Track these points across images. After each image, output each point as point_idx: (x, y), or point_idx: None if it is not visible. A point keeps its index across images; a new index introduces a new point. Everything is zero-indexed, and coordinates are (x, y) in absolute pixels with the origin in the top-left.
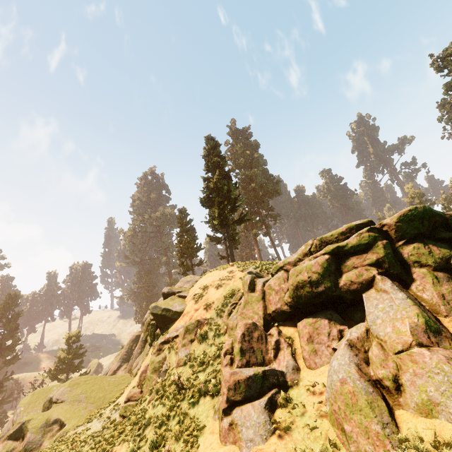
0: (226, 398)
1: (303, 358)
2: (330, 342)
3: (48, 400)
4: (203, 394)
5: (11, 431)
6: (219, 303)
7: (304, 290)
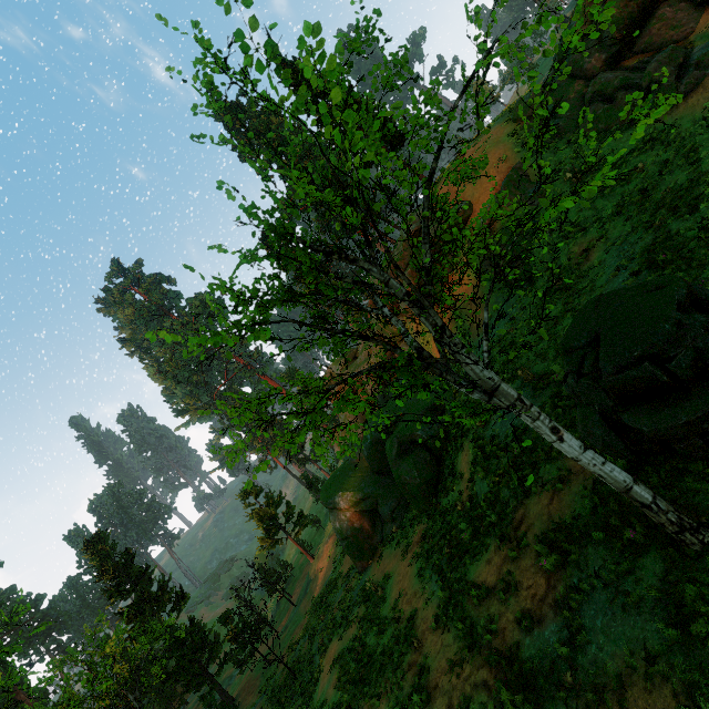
0: (672, 68)
1: (673, 43)
2: (686, 11)
3: (370, 447)
4: (613, 147)
5: (394, 452)
6: (515, 147)
7: (633, 1)
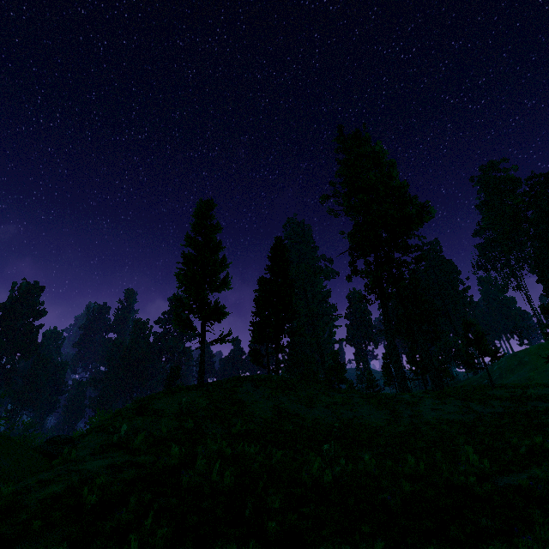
0: None
1: None
2: None
3: None
4: None
5: None
6: None
7: None
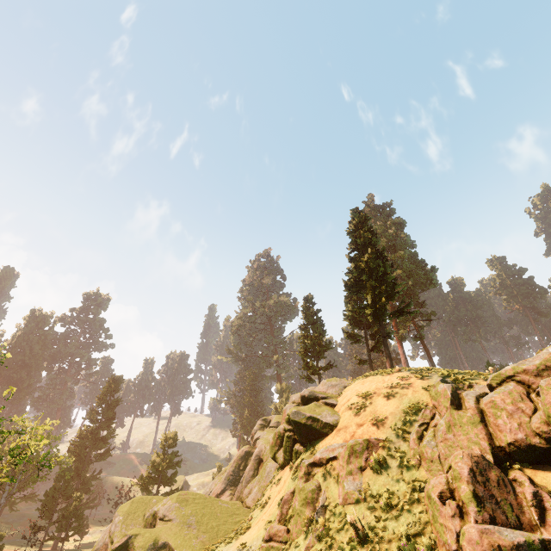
0: None
1: None
2: None
3: (152, 514)
4: None
5: (116, 544)
6: (397, 419)
7: None
